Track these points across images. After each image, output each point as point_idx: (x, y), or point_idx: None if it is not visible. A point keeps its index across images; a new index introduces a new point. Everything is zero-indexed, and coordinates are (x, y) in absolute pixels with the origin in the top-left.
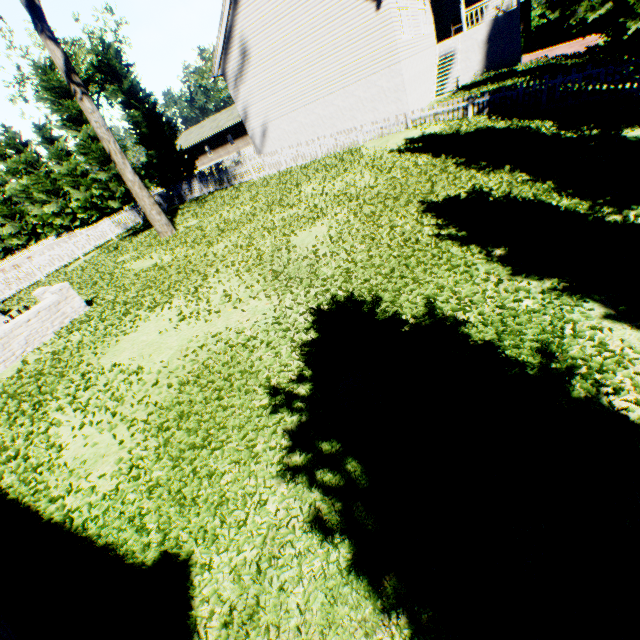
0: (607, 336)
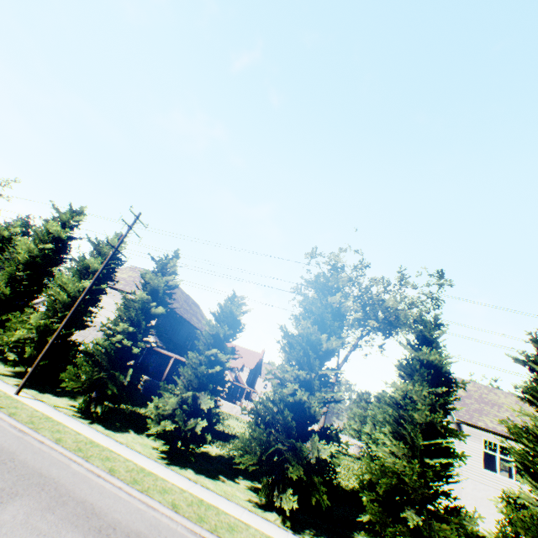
0: (215, 450)
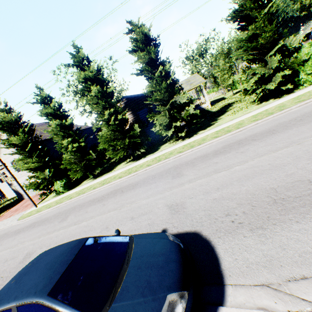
0: None
